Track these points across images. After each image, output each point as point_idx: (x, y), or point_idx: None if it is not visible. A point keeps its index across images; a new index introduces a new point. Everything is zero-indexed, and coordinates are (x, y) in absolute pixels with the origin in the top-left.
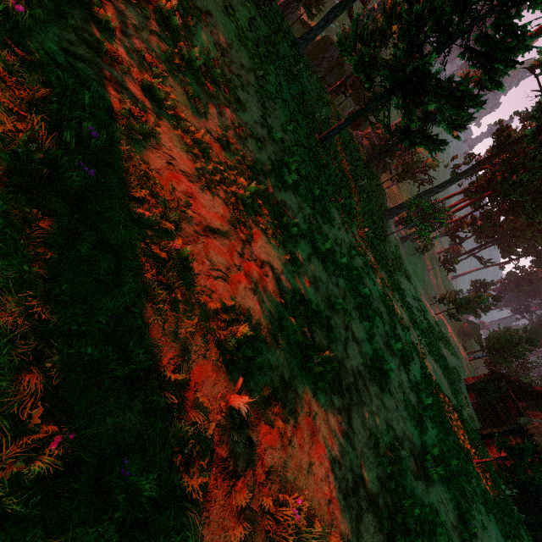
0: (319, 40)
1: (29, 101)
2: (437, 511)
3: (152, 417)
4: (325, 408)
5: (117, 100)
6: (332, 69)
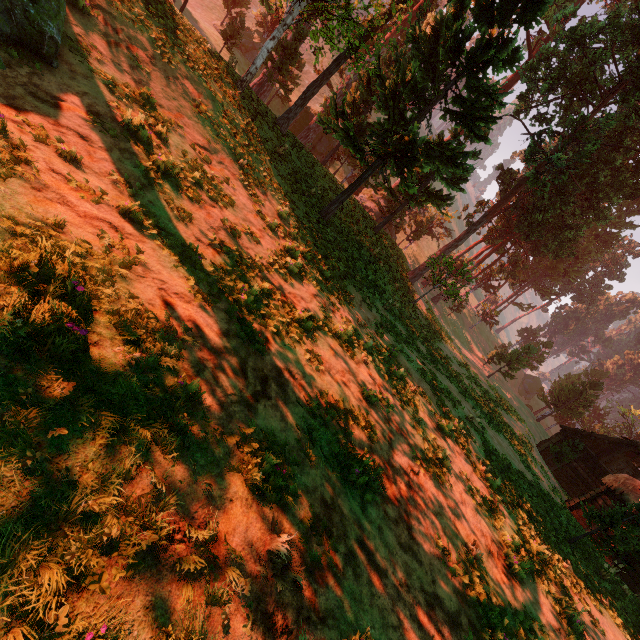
0: (302, 111)
1: (6, 270)
2: (533, 615)
3: (184, 586)
4: (379, 523)
5: (95, 236)
6: (321, 138)
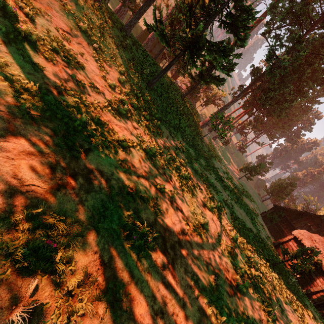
0: (145, 29)
1: None
2: (247, 314)
3: None
4: (149, 270)
5: None
6: (155, 45)
